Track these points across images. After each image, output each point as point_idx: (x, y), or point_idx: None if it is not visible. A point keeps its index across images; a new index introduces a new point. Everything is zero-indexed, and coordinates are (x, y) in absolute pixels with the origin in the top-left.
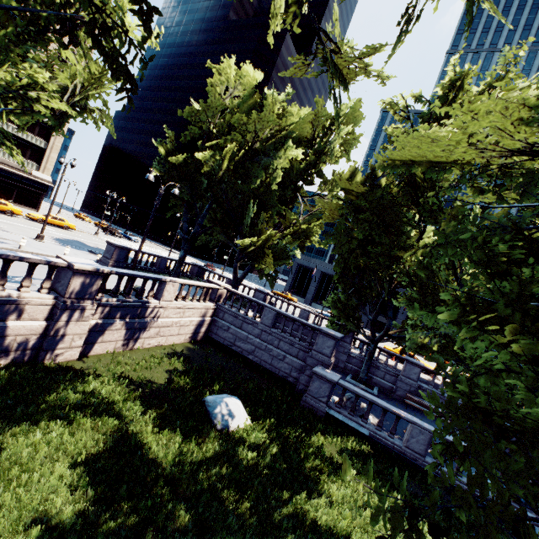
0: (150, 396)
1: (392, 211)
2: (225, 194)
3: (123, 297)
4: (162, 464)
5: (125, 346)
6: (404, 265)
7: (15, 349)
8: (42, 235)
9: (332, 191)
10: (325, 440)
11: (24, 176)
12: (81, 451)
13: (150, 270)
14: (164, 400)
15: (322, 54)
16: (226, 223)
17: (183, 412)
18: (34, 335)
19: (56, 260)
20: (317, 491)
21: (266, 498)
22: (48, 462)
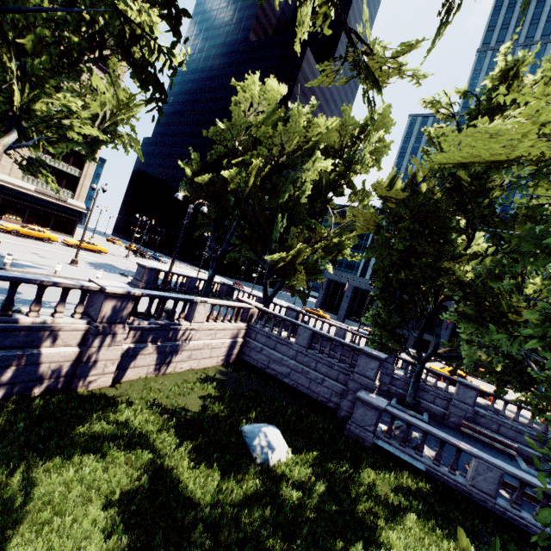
0: (184, 425)
1: (436, 218)
2: (252, 210)
3: (154, 320)
4: (200, 505)
5: (158, 371)
6: (454, 276)
7: (49, 377)
8: (76, 260)
9: (363, 201)
10: (376, 475)
11: (60, 204)
12: (114, 490)
13: (179, 291)
14: (199, 430)
15: (353, 57)
16: (254, 240)
17: (219, 443)
18: (67, 362)
19: (88, 284)
20: (374, 540)
21: (317, 549)
22: (81, 503)
